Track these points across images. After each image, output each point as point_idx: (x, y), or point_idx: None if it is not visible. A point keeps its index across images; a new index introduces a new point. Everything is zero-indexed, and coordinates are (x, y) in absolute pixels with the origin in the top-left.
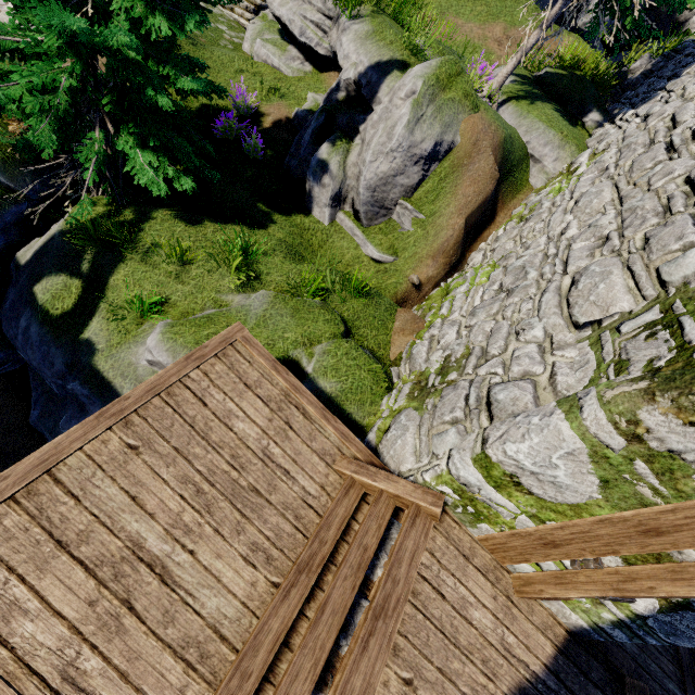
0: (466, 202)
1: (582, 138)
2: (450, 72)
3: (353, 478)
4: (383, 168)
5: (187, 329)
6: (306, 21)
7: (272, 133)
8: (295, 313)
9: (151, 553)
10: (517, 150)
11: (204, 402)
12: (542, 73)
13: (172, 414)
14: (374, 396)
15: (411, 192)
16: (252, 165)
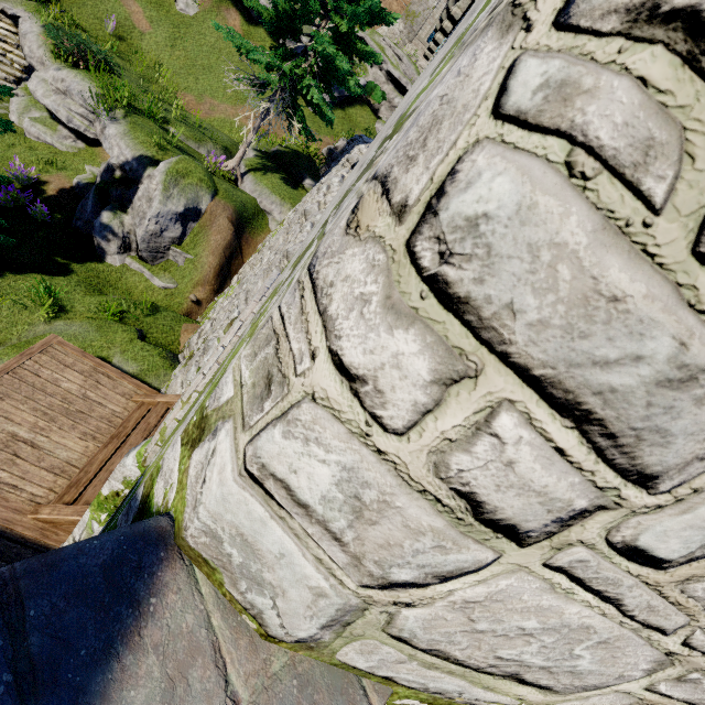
0: (217, 245)
1: (300, 197)
2: (186, 167)
3: (143, 402)
4: (151, 228)
5: (10, 351)
6: (72, 112)
7: (56, 199)
8: (99, 329)
9: (24, 438)
10: (250, 209)
11: (39, 375)
12: (275, 150)
13: (19, 382)
14: (166, 371)
15: (178, 241)
16: (42, 227)
